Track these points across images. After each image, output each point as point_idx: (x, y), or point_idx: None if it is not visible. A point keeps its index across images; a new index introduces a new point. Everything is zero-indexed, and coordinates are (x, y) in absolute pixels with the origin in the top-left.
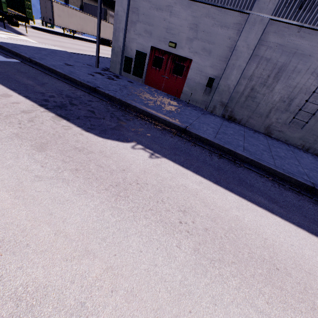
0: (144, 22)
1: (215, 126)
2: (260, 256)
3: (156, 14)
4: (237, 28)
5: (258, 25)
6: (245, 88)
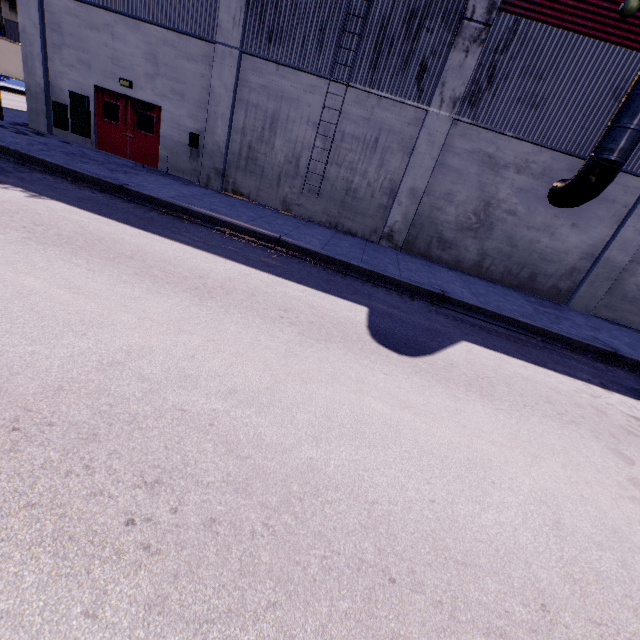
0: (75, 47)
1: (189, 194)
2: (119, 252)
3: (91, 36)
4: (208, 62)
5: (229, 59)
6: (242, 146)
